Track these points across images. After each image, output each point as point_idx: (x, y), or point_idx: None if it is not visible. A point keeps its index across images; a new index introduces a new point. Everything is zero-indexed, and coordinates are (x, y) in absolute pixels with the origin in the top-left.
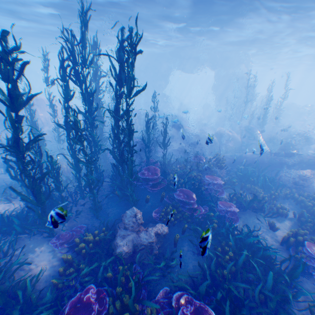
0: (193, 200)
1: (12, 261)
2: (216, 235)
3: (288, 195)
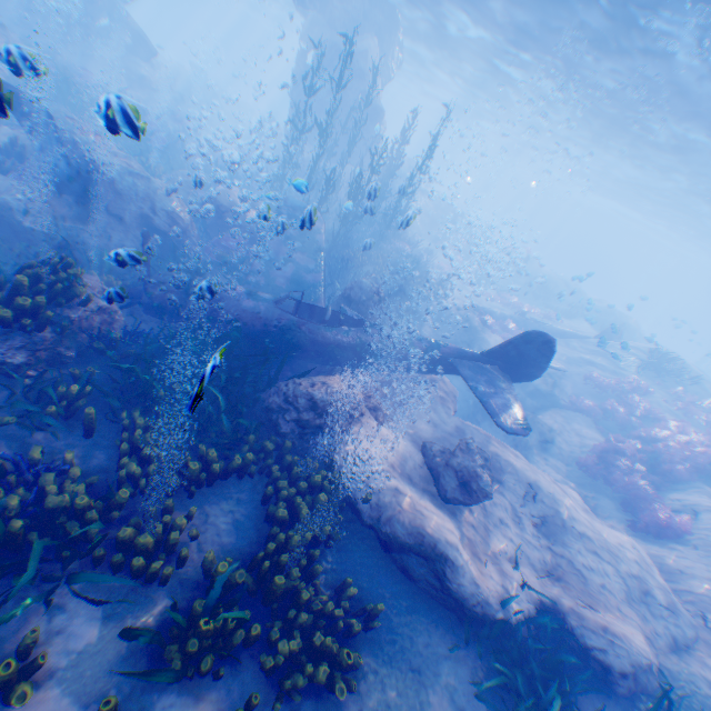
0: None
1: None
2: None
3: (252, 468)
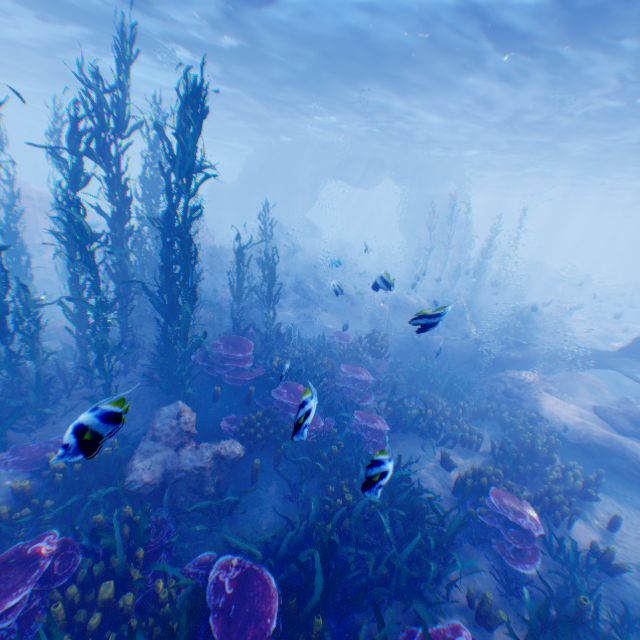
0: None
1: None
2: (332, 466)
3: (489, 412)
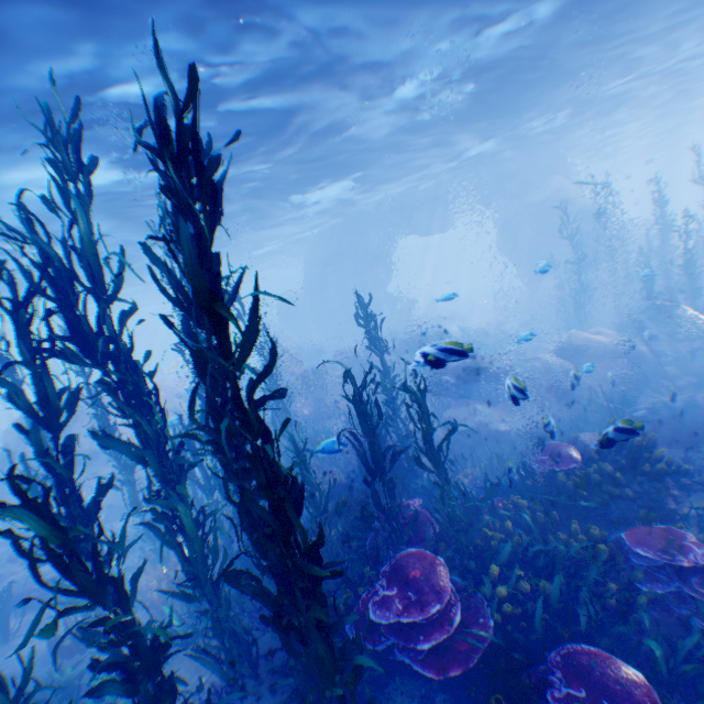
0: None
1: None
2: None
3: None
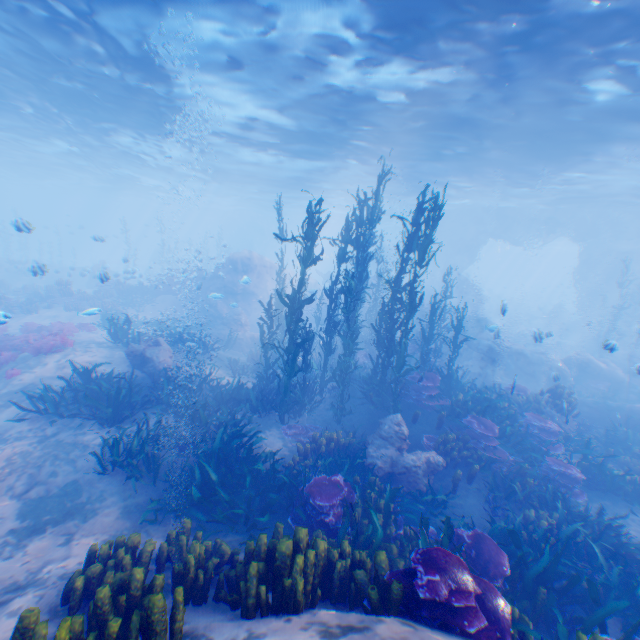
0: (494, 434)
1: (244, 431)
2: (528, 494)
3: None
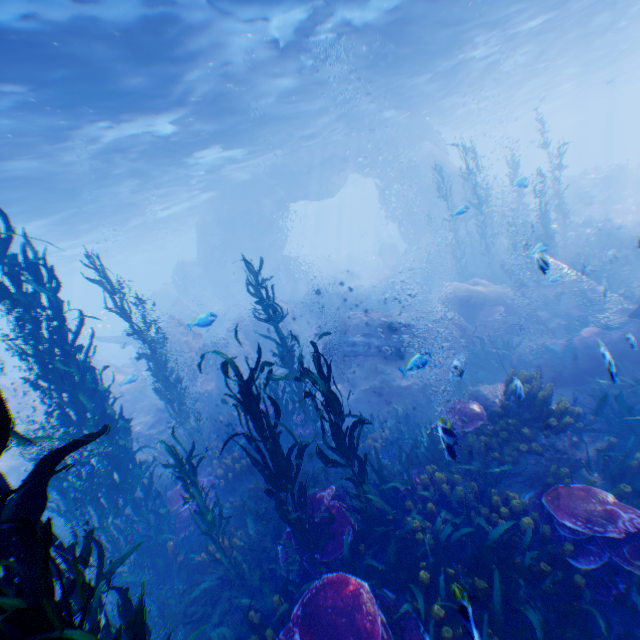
0: None
1: None
2: None
3: None
